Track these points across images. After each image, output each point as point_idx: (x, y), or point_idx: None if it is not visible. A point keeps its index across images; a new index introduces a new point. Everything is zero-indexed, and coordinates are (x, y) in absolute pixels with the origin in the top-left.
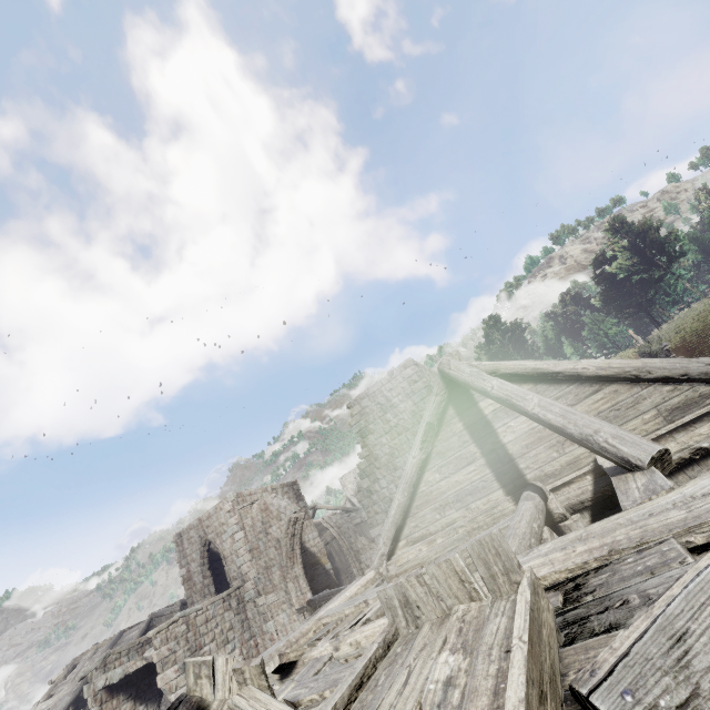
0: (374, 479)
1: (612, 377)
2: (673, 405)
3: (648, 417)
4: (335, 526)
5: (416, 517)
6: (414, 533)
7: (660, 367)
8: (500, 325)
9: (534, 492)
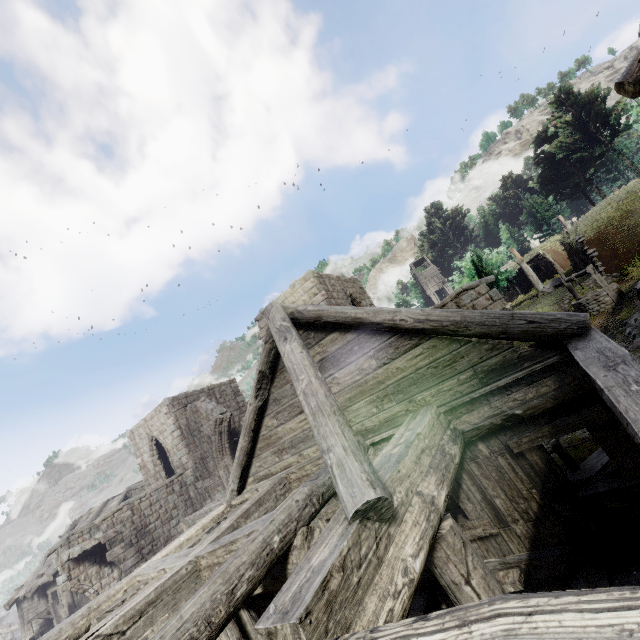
0: None
1: (431, 331)
2: (490, 366)
3: (464, 378)
4: None
5: (260, 458)
6: (259, 472)
7: (479, 323)
8: (441, 213)
9: None
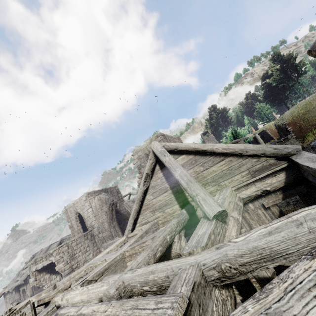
0: None
1: (229, 154)
2: (256, 169)
3: (244, 174)
4: (128, 207)
5: (143, 214)
6: (142, 221)
7: (252, 149)
8: (216, 110)
9: (186, 209)
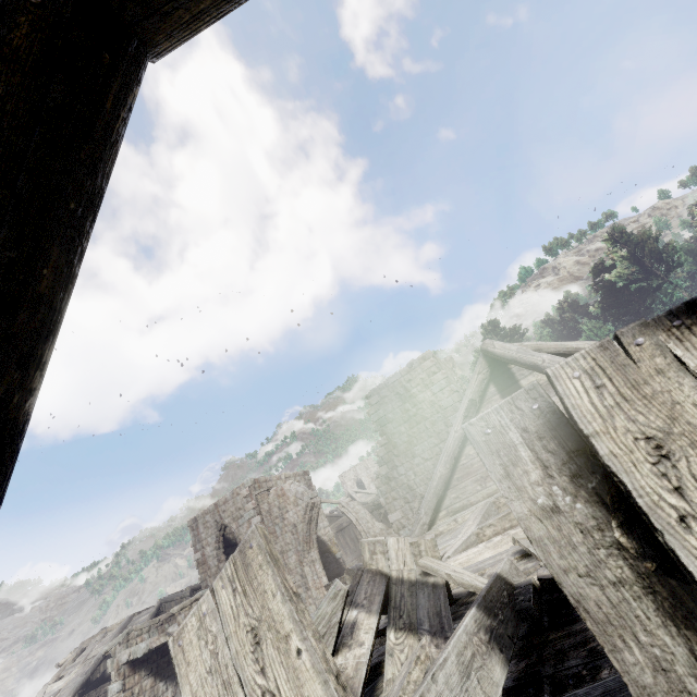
0: (392, 466)
1: None
2: None
3: None
4: (353, 511)
5: (457, 489)
6: (454, 503)
7: None
8: (499, 330)
9: None
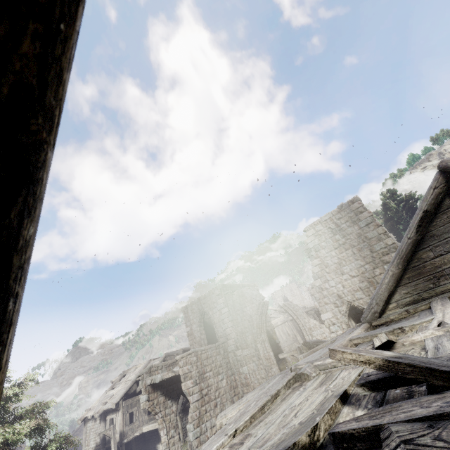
0: (324, 280)
1: None
2: None
3: None
4: (293, 310)
5: (407, 286)
6: (405, 298)
7: None
8: (397, 196)
9: None
